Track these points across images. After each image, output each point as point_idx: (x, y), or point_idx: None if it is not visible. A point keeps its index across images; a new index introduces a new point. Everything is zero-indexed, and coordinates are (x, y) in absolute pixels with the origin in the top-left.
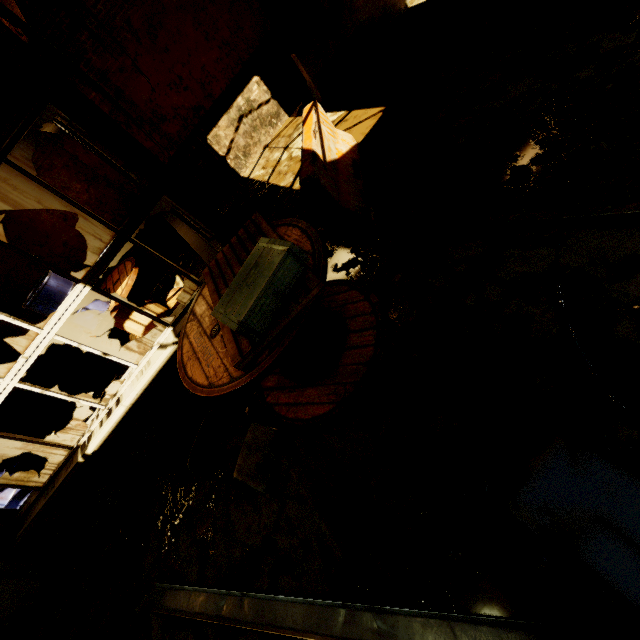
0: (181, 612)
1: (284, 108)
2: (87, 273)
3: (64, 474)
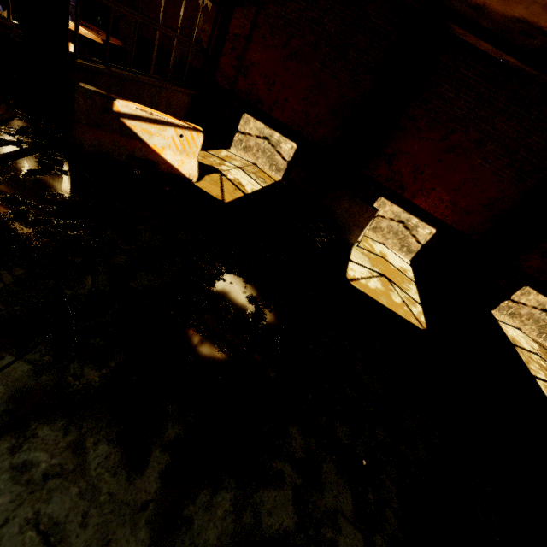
0: None
1: (285, 174)
2: None
3: None
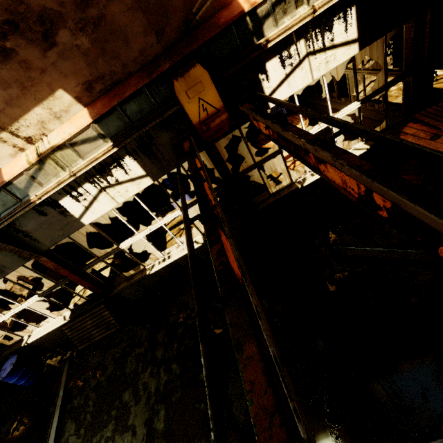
0: (359, 256)
1: (393, 62)
2: (364, 98)
3: (288, 191)
